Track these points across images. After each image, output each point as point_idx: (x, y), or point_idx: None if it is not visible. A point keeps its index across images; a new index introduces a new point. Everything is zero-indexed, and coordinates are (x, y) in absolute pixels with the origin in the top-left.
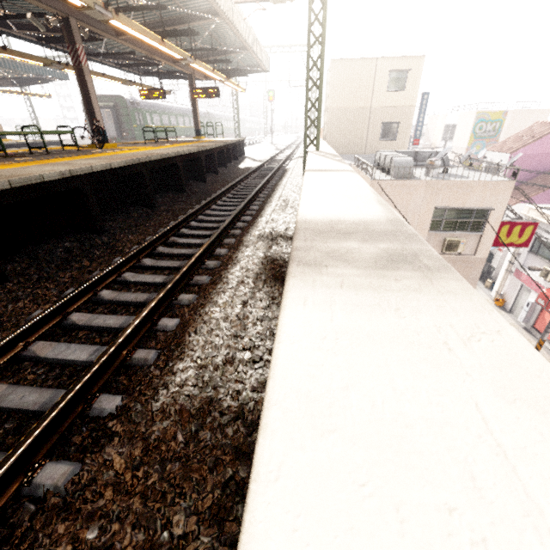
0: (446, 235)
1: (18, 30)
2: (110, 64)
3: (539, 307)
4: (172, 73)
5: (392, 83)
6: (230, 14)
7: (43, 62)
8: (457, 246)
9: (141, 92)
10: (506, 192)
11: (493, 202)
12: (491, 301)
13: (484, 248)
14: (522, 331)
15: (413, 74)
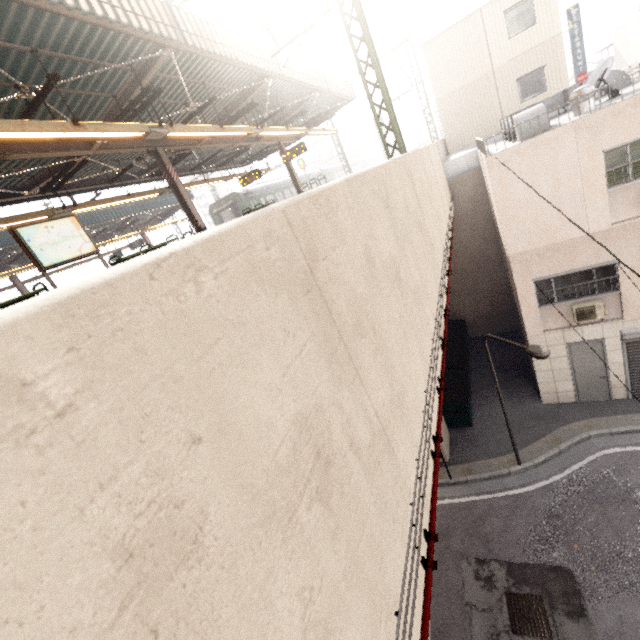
0: None
1: (139, 177)
2: (213, 169)
3: None
4: (263, 150)
5: (513, 25)
6: (276, 68)
7: (157, 192)
8: None
9: (240, 181)
10: None
11: None
12: None
13: None
14: None
15: None
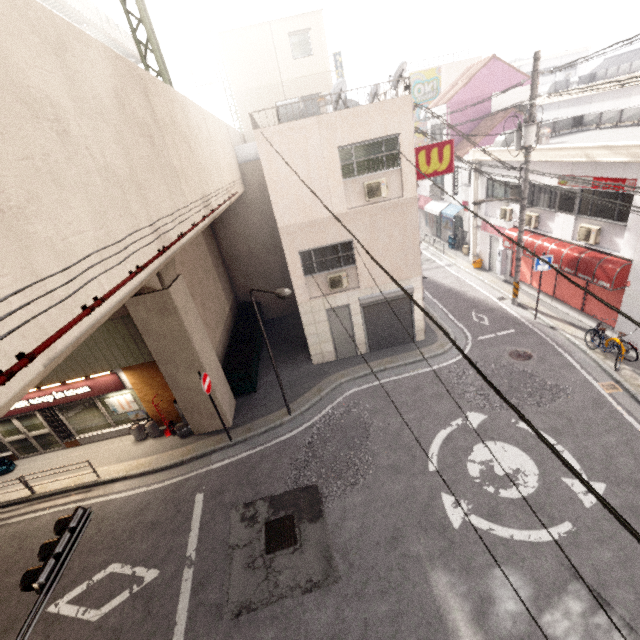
0: (364, 179)
1: None
2: None
3: (509, 252)
4: None
5: (296, 49)
6: None
7: None
8: (379, 189)
9: None
10: (406, 111)
11: (397, 126)
12: (471, 265)
13: (409, 185)
14: (502, 284)
15: (316, 34)
